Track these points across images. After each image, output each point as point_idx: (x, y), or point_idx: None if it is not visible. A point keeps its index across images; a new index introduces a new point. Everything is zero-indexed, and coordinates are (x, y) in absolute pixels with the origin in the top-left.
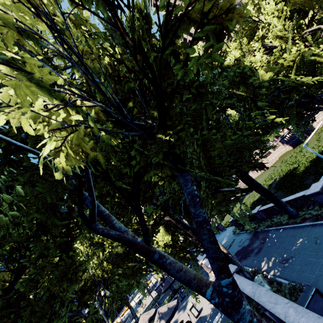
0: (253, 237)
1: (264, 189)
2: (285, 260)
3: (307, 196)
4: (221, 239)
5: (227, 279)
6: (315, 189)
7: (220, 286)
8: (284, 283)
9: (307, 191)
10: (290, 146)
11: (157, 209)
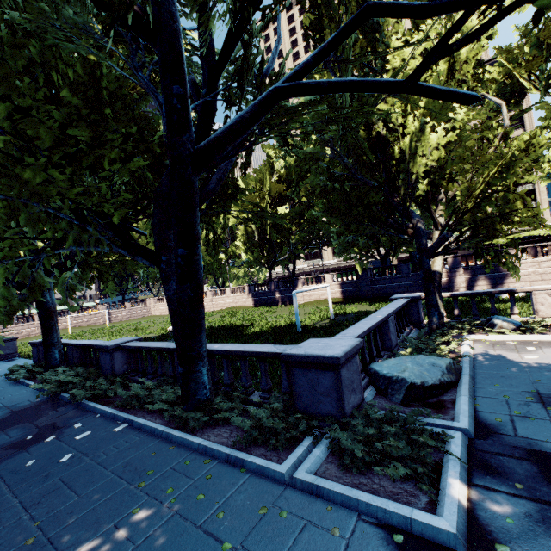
0: (30, 409)
1: (197, 264)
2: None
3: (288, 357)
4: None
5: None
6: (326, 350)
7: None
8: None
9: (290, 347)
10: (254, 301)
11: None
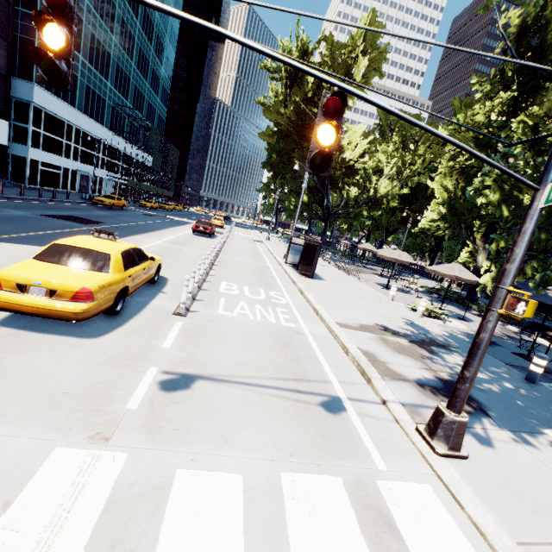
0: None
1: None
2: None
3: None
4: None
5: None
6: None
7: None
8: None
9: None
10: None
11: None
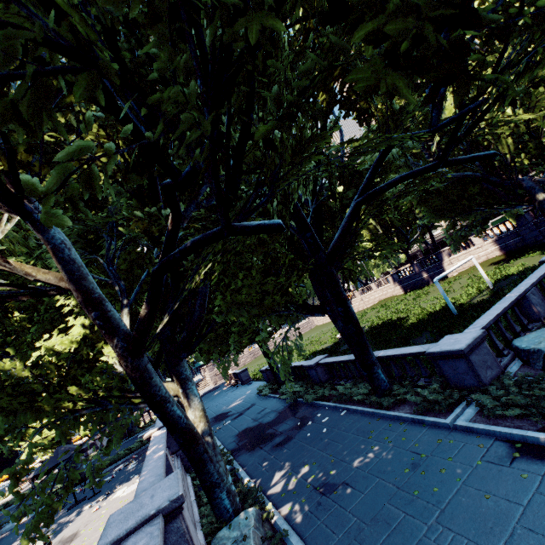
0: (287, 410)
1: (351, 313)
2: (329, 486)
3: (430, 354)
4: (234, 398)
5: None
6: (454, 345)
7: None
8: None
9: (432, 346)
10: (402, 288)
11: None
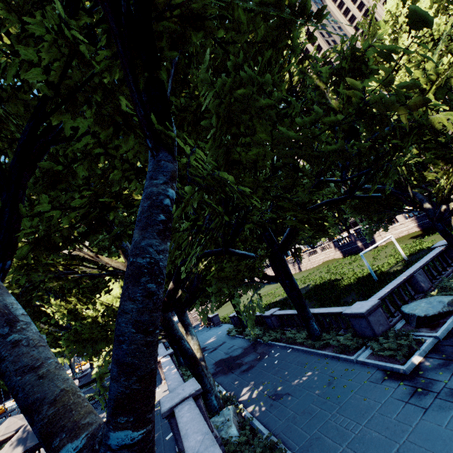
0: (250, 347)
1: (294, 284)
2: (278, 395)
3: (344, 314)
4: (209, 336)
5: (131, 432)
6: (360, 309)
7: (103, 444)
8: (261, 434)
9: (347, 308)
10: (341, 253)
11: (70, 214)
